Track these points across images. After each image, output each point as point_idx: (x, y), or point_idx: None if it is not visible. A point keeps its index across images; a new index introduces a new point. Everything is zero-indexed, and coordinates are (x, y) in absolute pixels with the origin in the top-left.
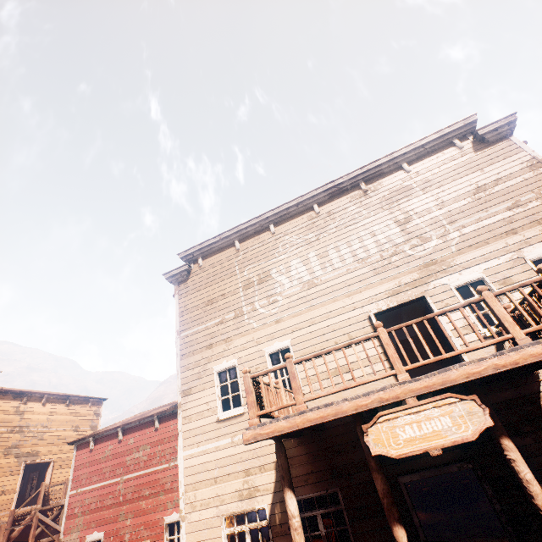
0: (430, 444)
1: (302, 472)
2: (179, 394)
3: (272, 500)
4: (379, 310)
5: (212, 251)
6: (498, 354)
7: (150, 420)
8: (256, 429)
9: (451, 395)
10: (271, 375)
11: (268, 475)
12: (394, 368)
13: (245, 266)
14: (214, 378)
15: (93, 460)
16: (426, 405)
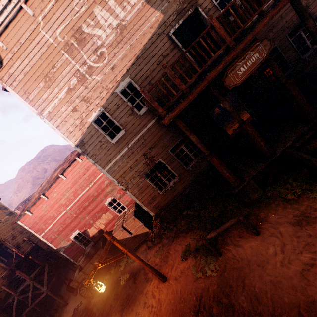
0: (252, 70)
1: (170, 137)
2: (77, 148)
3: (162, 155)
4: (175, 29)
5: (5, 27)
6: (274, 6)
7: (57, 179)
8: (169, 115)
9: (257, 41)
10: (129, 104)
11: (155, 148)
12: (226, 42)
13: (54, 31)
14: (94, 126)
15: (39, 217)
16: (247, 52)
